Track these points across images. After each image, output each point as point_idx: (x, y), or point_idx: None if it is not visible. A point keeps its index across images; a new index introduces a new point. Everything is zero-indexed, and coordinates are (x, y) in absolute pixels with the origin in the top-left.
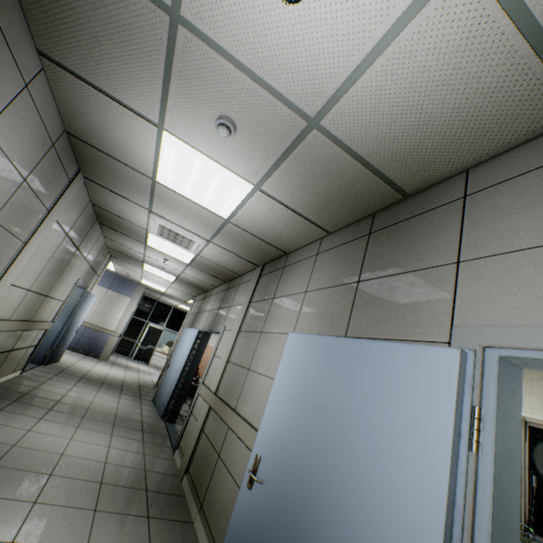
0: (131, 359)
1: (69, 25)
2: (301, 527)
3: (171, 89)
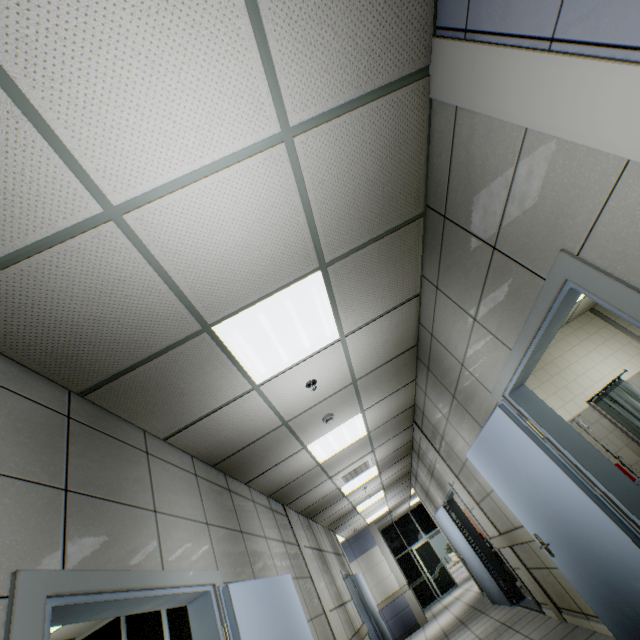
0: (440, 598)
1: (253, 464)
2: (572, 540)
3: (299, 435)
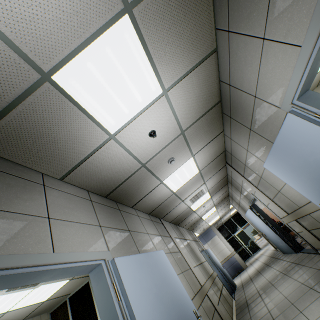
0: (252, 255)
1: (132, 195)
2: None
3: (155, 174)
